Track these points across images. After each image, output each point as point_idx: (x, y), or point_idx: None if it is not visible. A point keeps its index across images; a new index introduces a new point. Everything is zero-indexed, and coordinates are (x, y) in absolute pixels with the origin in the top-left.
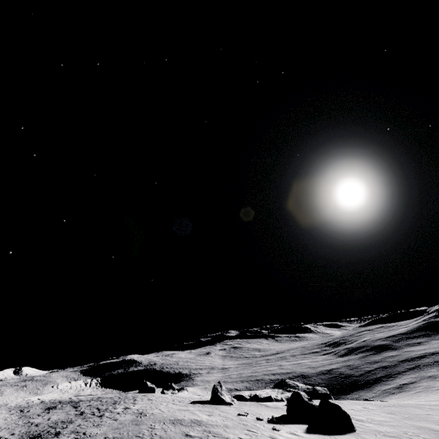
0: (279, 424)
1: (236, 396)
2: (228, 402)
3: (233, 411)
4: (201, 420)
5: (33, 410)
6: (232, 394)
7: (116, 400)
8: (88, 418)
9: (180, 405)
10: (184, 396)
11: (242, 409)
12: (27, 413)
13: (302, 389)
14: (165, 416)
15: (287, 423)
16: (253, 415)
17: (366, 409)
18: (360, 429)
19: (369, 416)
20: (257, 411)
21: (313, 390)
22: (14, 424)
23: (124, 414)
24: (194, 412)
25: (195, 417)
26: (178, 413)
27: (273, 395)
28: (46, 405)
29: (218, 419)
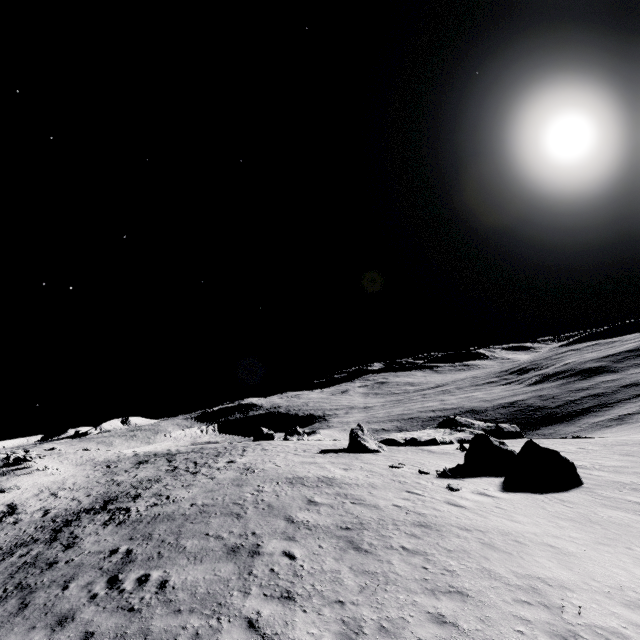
0: (456, 478)
1: (384, 441)
2: (373, 450)
3: (382, 462)
4: (333, 477)
5: (122, 465)
6: (379, 438)
7: (220, 451)
8: (179, 476)
9: (304, 455)
10: (312, 444)
11: (395, 457)
12: (113, 469)
13: (480, 428)
14: (281, 472)
15: (467, 477)
16: (413, 466)
17: (584, 450)
18: (588, 481)
19: (593, 461)
20: (418, 459)
21: (496, 428)
22: (96, 482)
23: (225, 470)
24: (323, 466)
25: (325, 473)
26: (299, 468)
27: (438, 437)
28: (139, 458)
29: (359, 475)
